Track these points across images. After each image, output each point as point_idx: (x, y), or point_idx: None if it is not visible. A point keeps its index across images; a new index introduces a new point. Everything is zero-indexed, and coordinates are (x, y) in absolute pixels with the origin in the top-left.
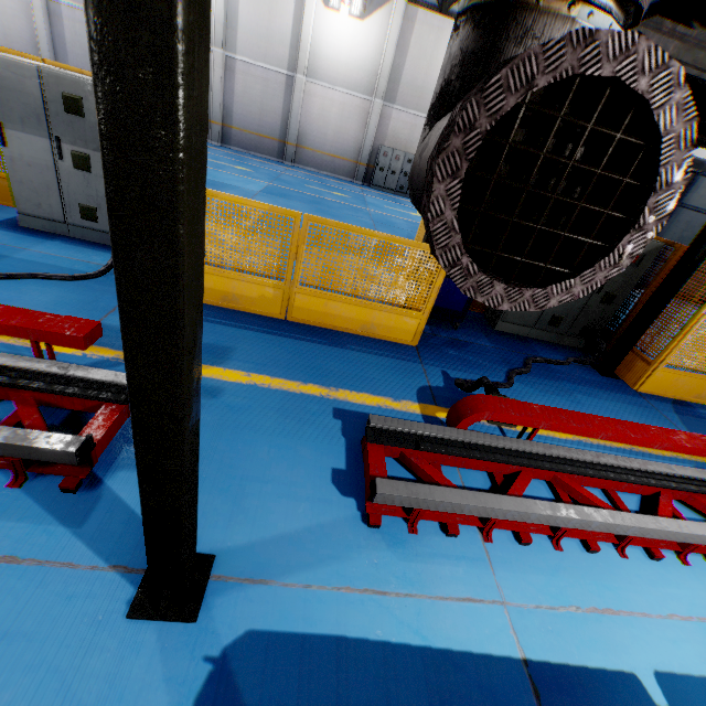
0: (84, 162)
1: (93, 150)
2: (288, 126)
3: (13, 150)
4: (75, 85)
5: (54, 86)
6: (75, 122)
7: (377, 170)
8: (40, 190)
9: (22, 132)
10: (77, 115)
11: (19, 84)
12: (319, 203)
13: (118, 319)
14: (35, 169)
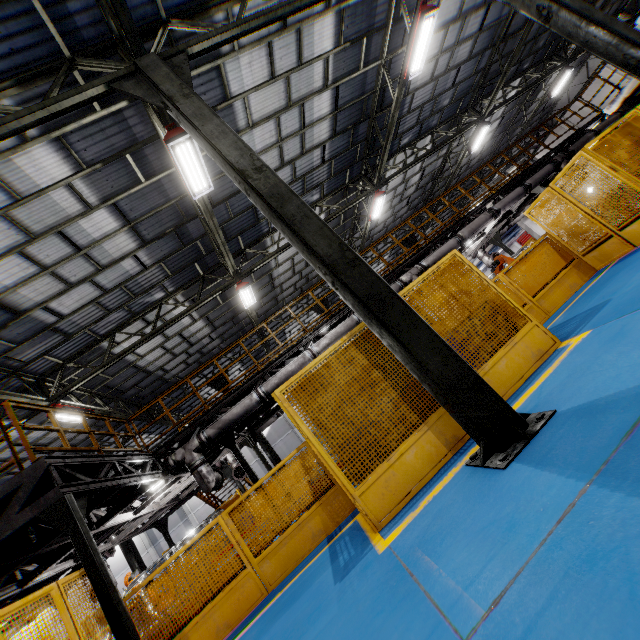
0: None
1: None
2: None
3: None
4: None
5: None
6: None
7: None
8: None
9: None
10: None
11: None
12: None
13: None
14: None
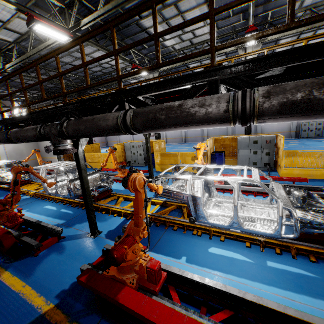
0: (256, 152)
1: (258, 149)
2: (257, 128)
3: (239, 154)
4: (256, 138)
5: (251, 139)
6: (255, 145)
7: (302, 131)
8: (243, 160)
9: (242, 150)
10: (256, 143)
11: (244, 141)
12: (290, 149)
13: (287, 182)
14: (243, 156)
